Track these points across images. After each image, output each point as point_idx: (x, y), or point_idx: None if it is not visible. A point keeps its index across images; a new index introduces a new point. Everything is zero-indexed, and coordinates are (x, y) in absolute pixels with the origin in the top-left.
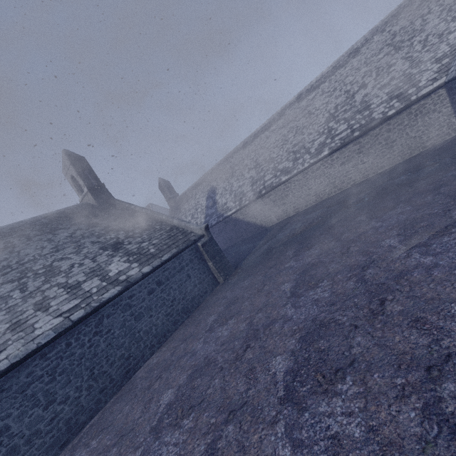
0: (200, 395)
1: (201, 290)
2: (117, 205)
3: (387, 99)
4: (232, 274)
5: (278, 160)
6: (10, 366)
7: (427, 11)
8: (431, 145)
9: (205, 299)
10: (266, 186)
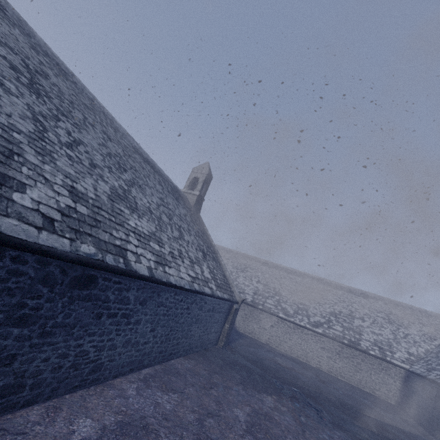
0: (281, 437)
1: (213, 338)
2: (200, 220)
3: (373, 342)
4: (228, 347)
5: (284, 300)
6: (174, 284)
7: (413, 322)
8: (378, 395)
9: (209, 347)
10: (265, 305)
